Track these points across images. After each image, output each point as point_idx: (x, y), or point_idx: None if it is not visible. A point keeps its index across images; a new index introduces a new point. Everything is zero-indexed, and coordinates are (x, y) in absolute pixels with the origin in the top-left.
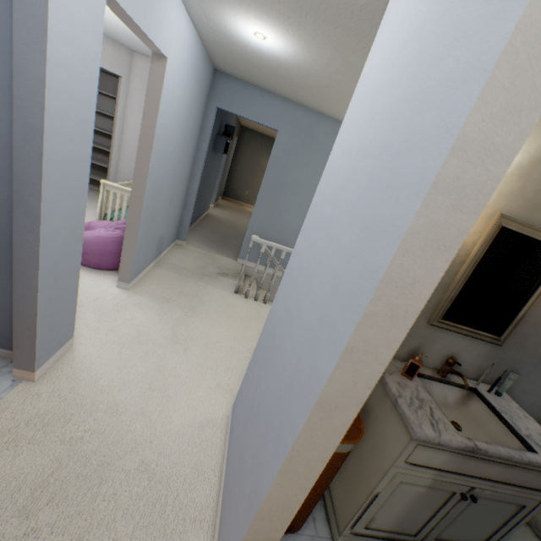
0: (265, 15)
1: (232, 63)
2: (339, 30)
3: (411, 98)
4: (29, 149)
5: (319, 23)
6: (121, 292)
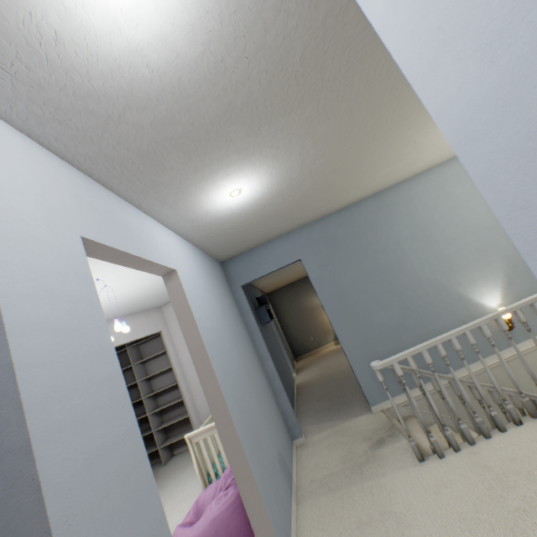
0: (227, 168)
1: (230, 243)
2: (294, 112)
3: None
4: (17, 494)
5: (274, 123)
6: None
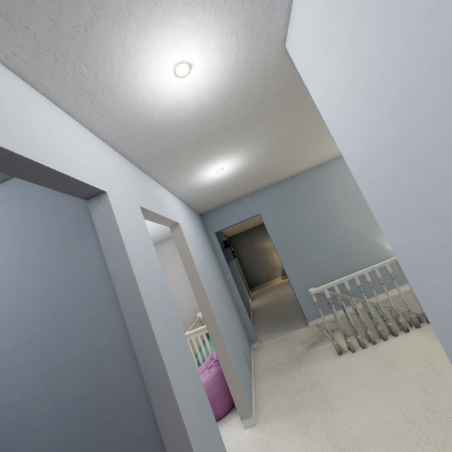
0: (217, 156)
1: (209, 202)
2: (264, 123)
3: (427, 16)
4: (142, 334)
5: (251, 130)
6: (251, 432)
